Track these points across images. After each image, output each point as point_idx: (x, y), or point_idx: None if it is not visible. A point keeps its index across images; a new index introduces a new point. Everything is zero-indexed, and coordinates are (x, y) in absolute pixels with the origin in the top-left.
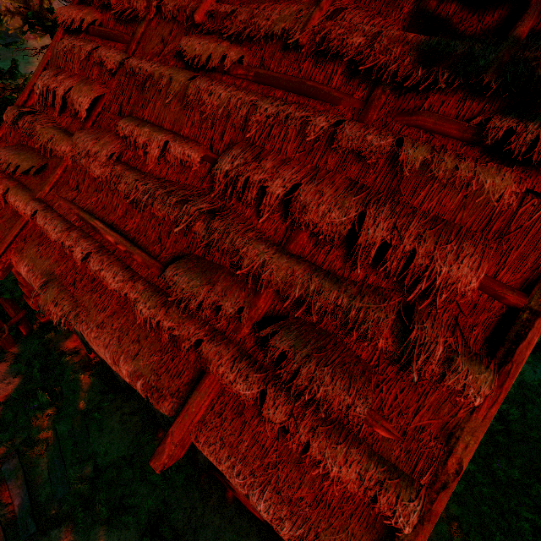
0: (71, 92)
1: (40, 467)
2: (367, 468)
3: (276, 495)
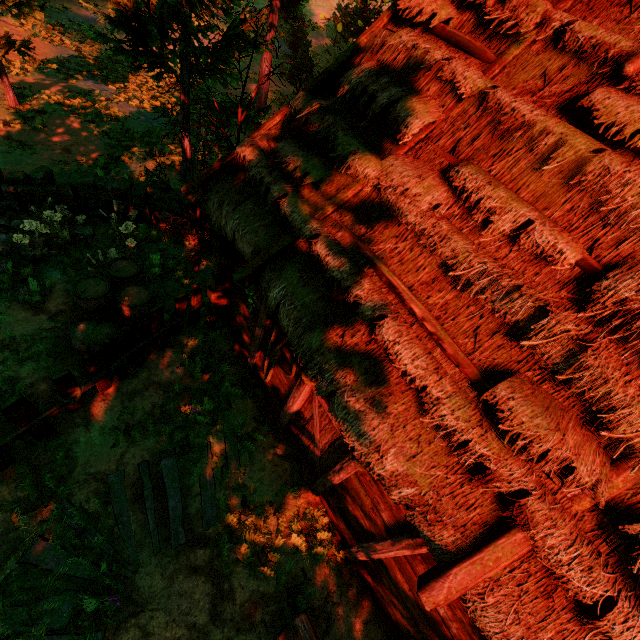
0: (398, 105)
1: (192, 476)
2: None
3: None
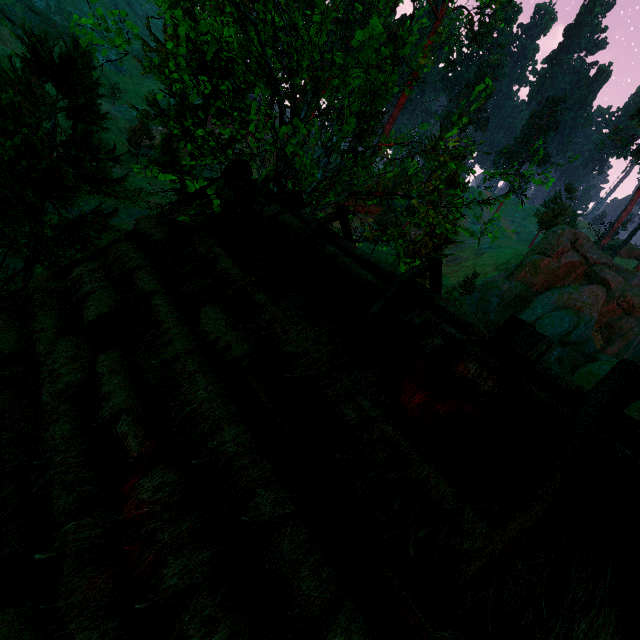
0: (91, 296)
1: None
2: None
3: None
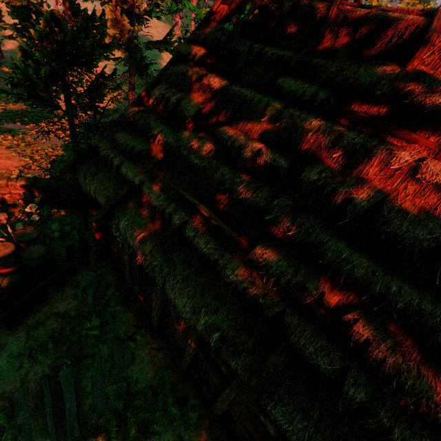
0: (182, 102)
1: (86, 379)
2: None
3: None
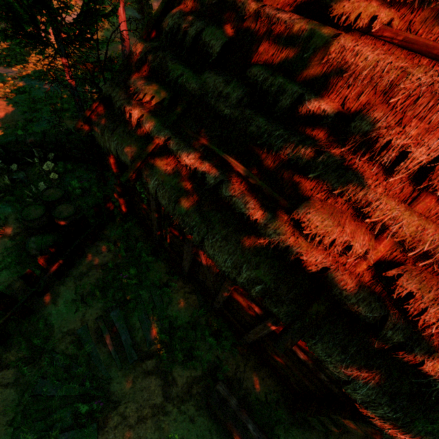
0: (203, 34)
1: (133, 318)
2: None
3: (379, 388)
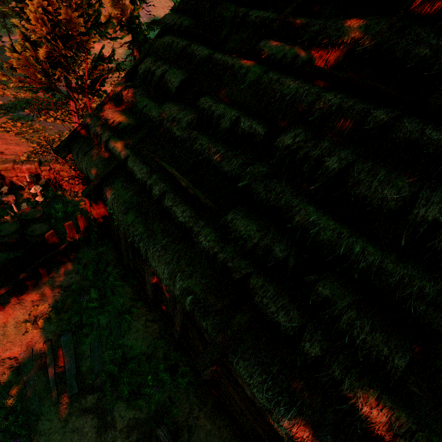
0: (166, 74)
1: (85, 344)
2: (398, 416)
3: (301, 417)
